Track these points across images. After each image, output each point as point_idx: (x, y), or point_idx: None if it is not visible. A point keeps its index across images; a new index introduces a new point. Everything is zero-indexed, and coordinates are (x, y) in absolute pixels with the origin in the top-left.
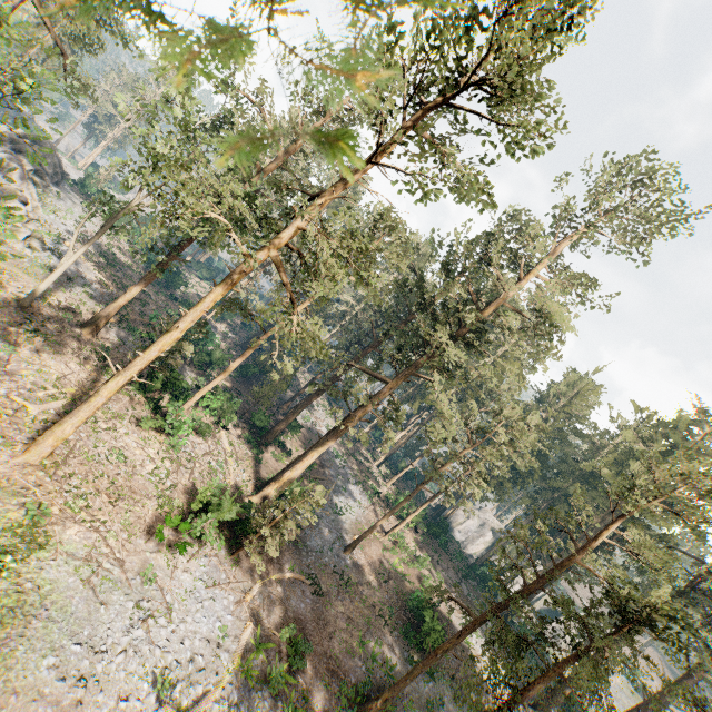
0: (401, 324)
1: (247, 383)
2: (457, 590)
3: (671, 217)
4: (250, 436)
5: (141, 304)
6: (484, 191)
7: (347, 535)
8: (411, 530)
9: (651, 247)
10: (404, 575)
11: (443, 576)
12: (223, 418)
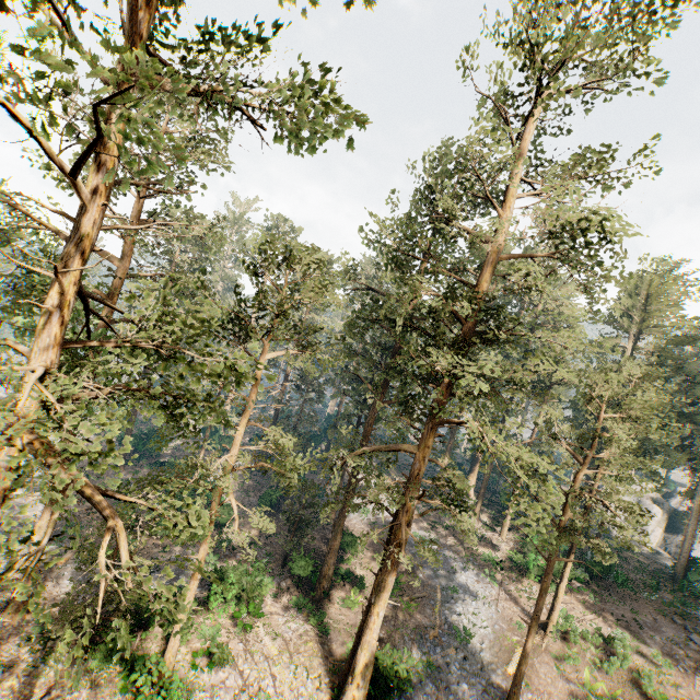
0: (392, 356)
1: (277, 512)
2: (696, 658)
3: (645, 5)
4: (300, 597)
5: (115, 501)
6: (333, 98)
7: (496, 673)
8: (569, 591)
9: (647, 57)
10: (612, 695)
11: (661, 647)
12: (251, 602)
